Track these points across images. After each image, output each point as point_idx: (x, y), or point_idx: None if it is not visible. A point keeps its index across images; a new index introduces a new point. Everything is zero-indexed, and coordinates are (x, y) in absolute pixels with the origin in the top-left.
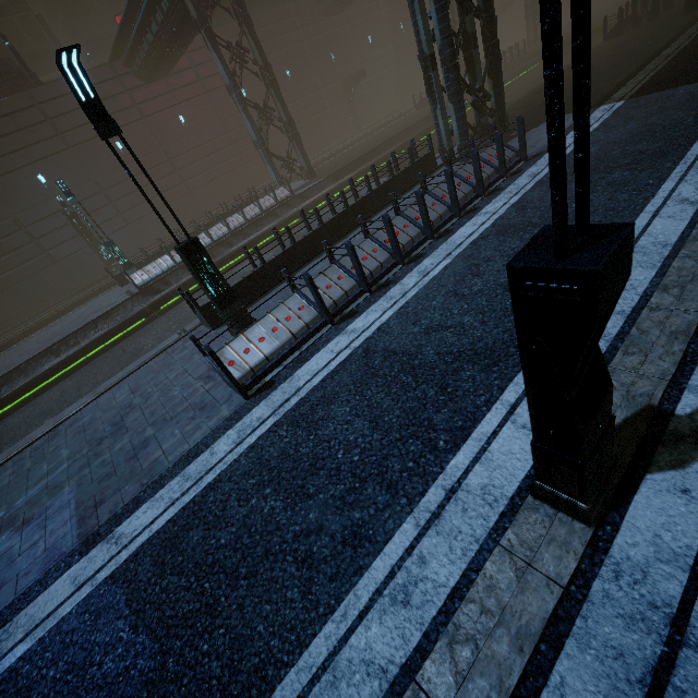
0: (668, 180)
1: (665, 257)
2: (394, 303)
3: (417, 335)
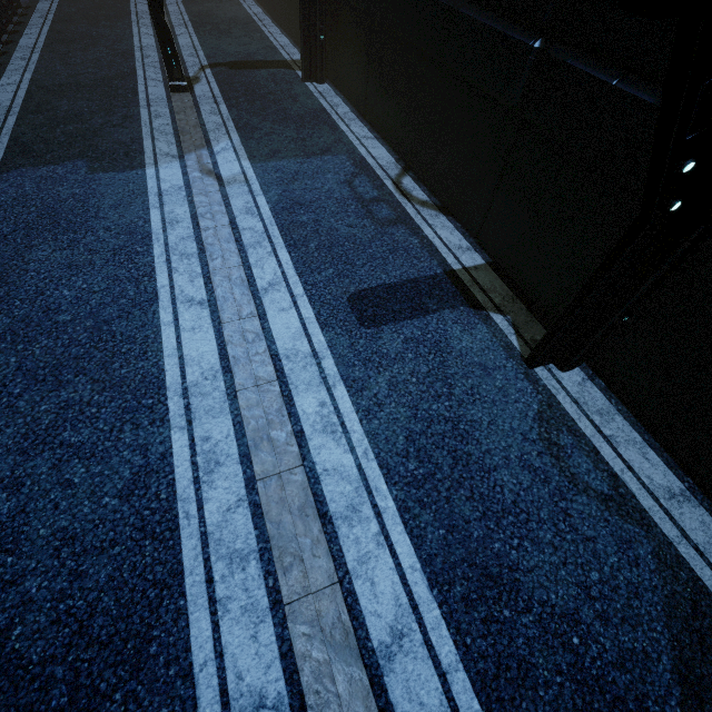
0: (133, 27)
1: (157, 49)
2: (24, 71)
3: (68, 78)
